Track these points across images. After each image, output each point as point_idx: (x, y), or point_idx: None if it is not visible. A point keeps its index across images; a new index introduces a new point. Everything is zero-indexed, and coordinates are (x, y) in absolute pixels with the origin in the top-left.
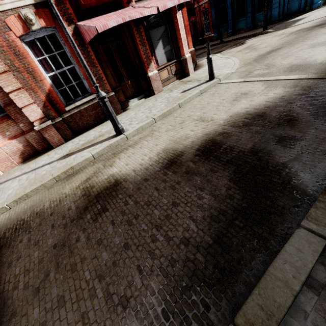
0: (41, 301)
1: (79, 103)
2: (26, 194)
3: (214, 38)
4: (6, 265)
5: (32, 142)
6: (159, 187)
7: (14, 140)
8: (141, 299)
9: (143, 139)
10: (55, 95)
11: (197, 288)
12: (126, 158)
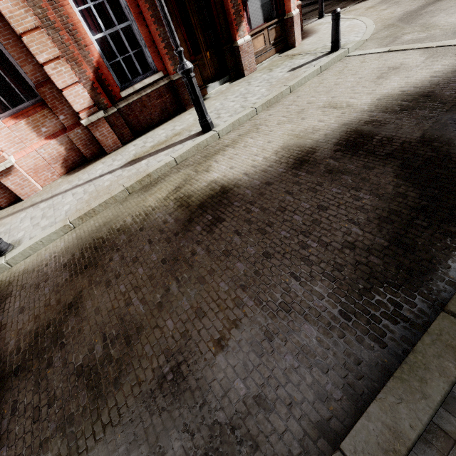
0: (171, 314)
1: (140, 86)
2: (93, 209)
3: None
4: (103, 284)
5: (78, 145)
6: (291, 190)
7: (53, 141)
8: (307, 304)
9: (245, 137)
10: (106, 71)
11: (380, 289)
12: (227, 161)
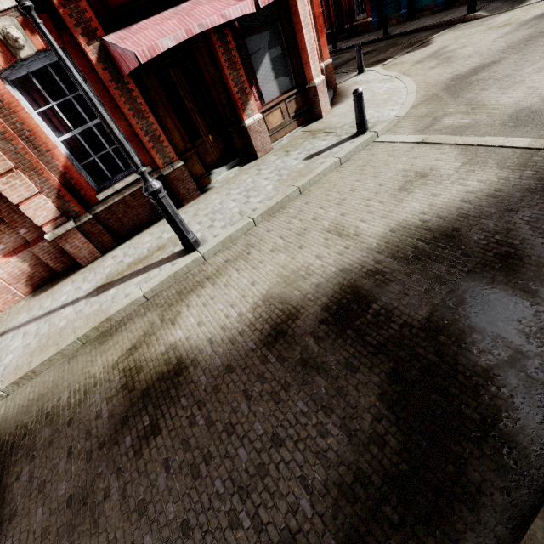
0: None
1: (121, 185)
2: (32, 370)
3: (373, 27)
4: None
5: (45, 259)
6: (251, 391)
7: (13, 258)
8: None
9: (231, 266)
10: (76, 175)
11: None
12: (199, 308)
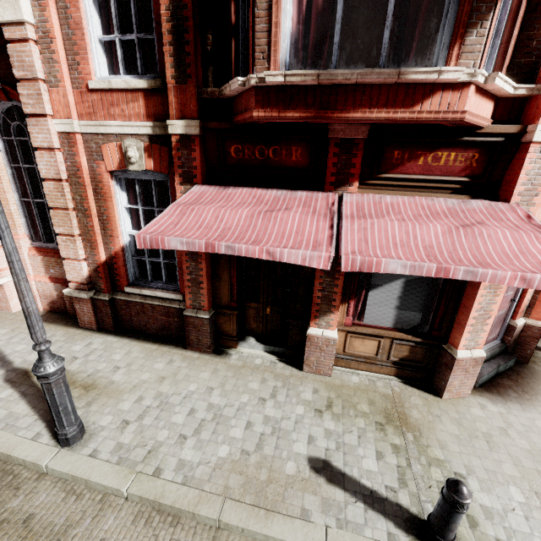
0: None
1: (149, 293)
2: None
3: None
4: None
5: (67, 299)
6: None
7: (52, 283)
8: None
9: None
10: (121, 263)
11: None
12: None
